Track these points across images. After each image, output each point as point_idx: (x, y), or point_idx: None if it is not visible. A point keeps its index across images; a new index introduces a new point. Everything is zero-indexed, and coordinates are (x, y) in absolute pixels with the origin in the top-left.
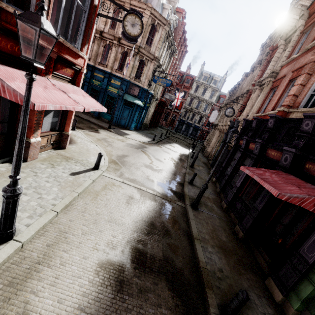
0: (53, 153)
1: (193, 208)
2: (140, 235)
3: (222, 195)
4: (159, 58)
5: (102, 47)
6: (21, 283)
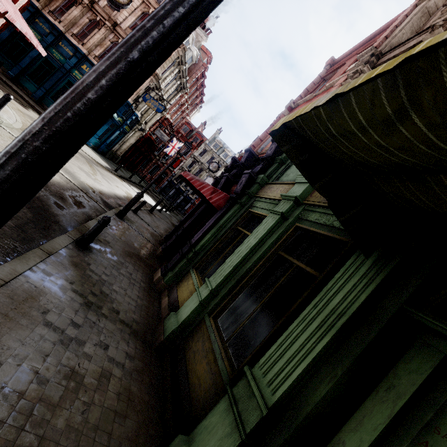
0: None
1: (118, 216)
2: None
3: None
4: (160, 77)
5: (87, 19)
6: None
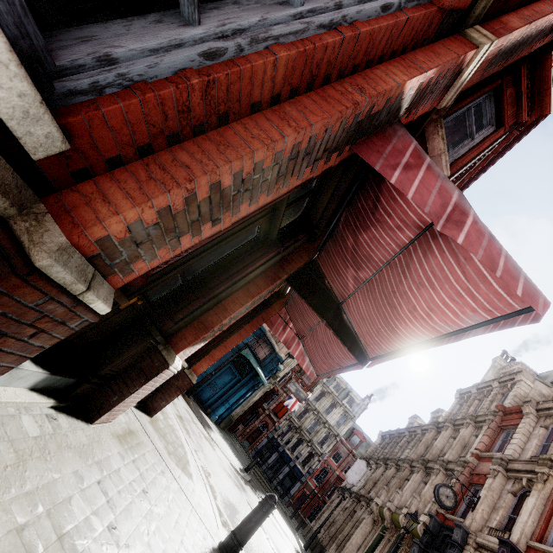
0: (136, 418)
1: None
2: None
3: None
4: None
5: None
6: None
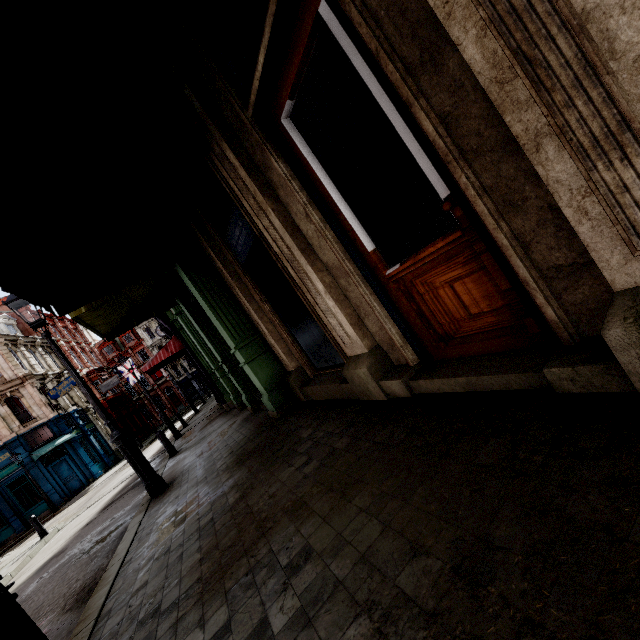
0: None
1: (178, 438)
2: (109, 501)
3: None
4: (29, 373)
5: None
6: None
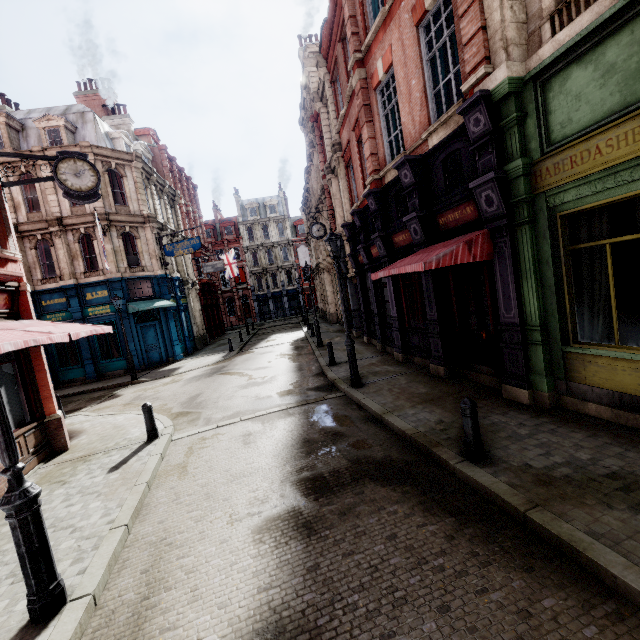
0: (48, 467)
1: (357, 387)
2: (297, 463)
3: (388, 348)
4: (153, 215)
5: (32, 250)
6: (135, 637)
